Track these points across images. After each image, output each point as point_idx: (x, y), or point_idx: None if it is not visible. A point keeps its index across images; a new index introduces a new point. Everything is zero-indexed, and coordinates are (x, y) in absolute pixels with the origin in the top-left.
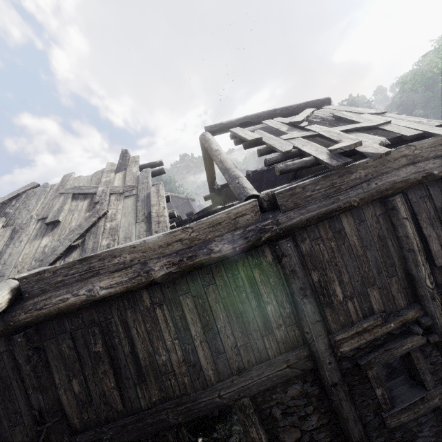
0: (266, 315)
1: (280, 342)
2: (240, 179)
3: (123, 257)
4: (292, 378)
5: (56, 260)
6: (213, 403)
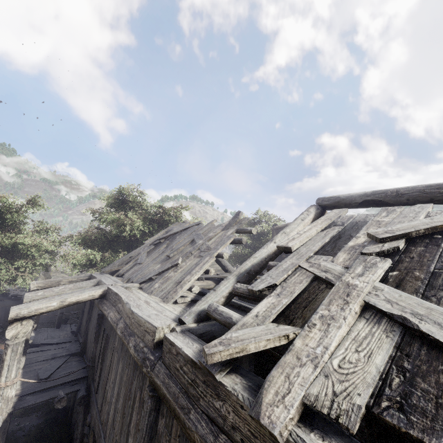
0: (127, 442)
1: None
2: (210, 292)
3: (121, 306)
4: None
5: (144, 282)
6: None
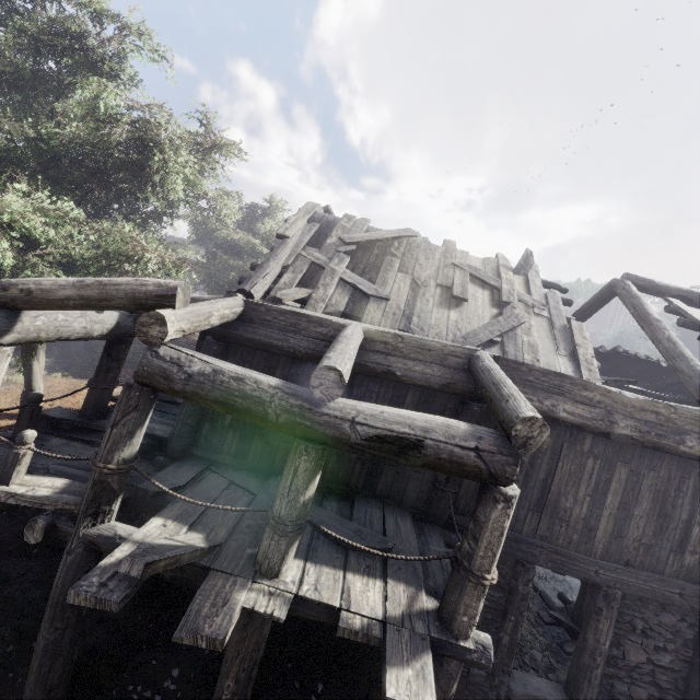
0: (688, 534)
1: (684, 568)
2: None
3: (593, 395)
4: (673, 606)
5: (477, 346)
6: (586, 574)
